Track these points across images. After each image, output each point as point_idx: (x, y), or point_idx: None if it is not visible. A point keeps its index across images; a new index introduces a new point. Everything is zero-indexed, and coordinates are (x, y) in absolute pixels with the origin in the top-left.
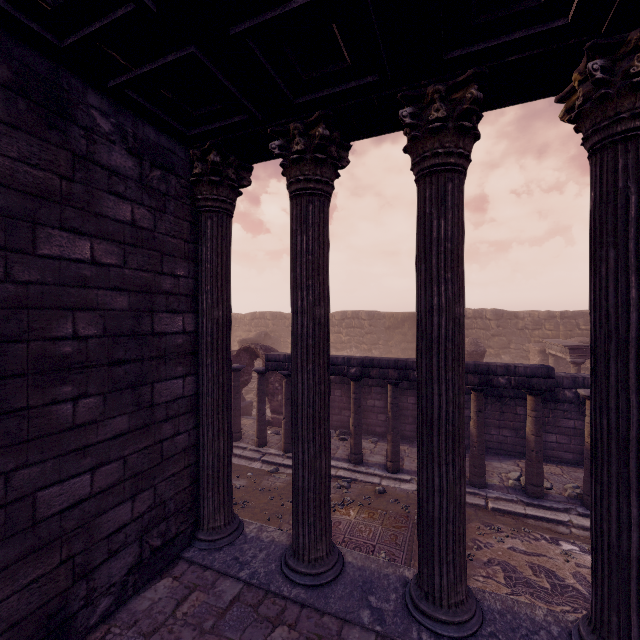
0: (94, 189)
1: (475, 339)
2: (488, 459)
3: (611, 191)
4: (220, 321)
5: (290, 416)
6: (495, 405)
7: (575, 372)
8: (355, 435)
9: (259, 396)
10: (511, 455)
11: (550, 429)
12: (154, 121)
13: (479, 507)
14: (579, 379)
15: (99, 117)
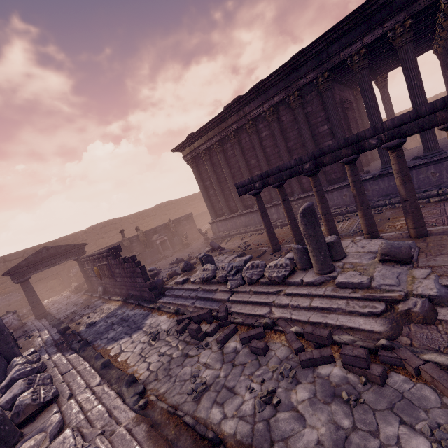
0: (353, 103)
1: None
2: None
3: (442, 66)
4: (367, 119)
5: None
6: None
7: None
8: None
9: None
10: None
11: None
12: (352, 88)
13: None
14: None
15: (350, 92)
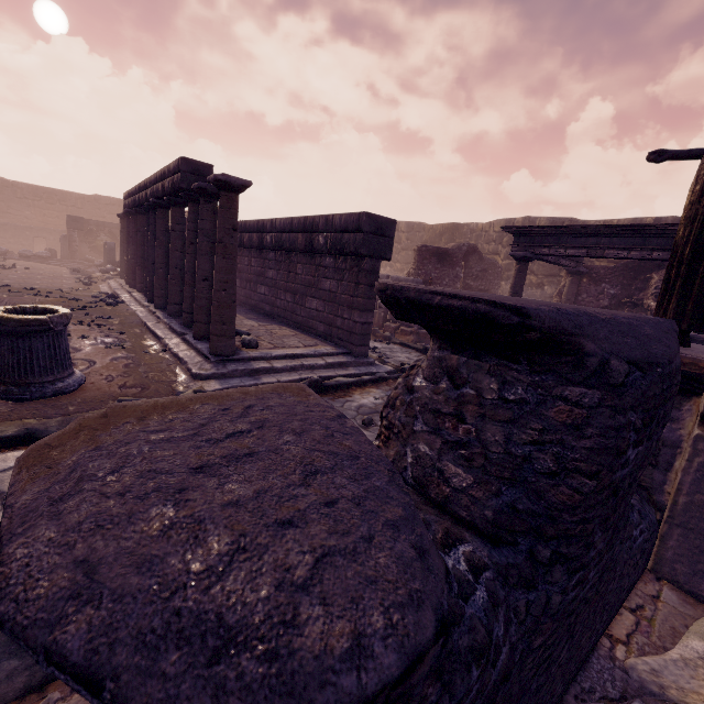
0: None
1: (467, 243)
2: (255, 319)
3: None
4: None
5: (133, 254)
6: (286, 263)
7: (514, 273)
8: (146, 268)
9: (127, 237)
10: (289, 325)
11: (314, 292)
12: None
13: (144, 324)
14: (330, 217)
15: None
